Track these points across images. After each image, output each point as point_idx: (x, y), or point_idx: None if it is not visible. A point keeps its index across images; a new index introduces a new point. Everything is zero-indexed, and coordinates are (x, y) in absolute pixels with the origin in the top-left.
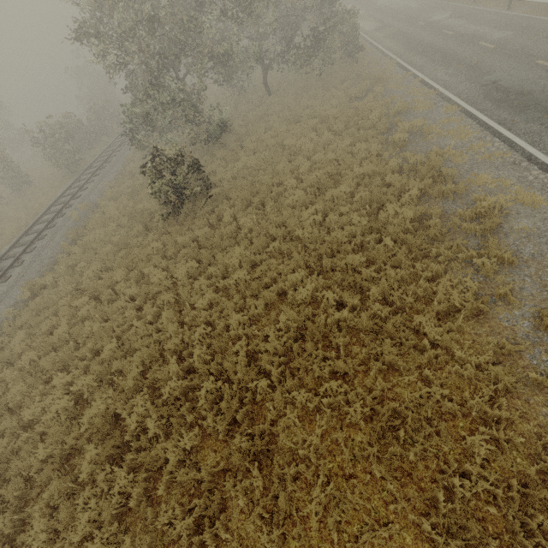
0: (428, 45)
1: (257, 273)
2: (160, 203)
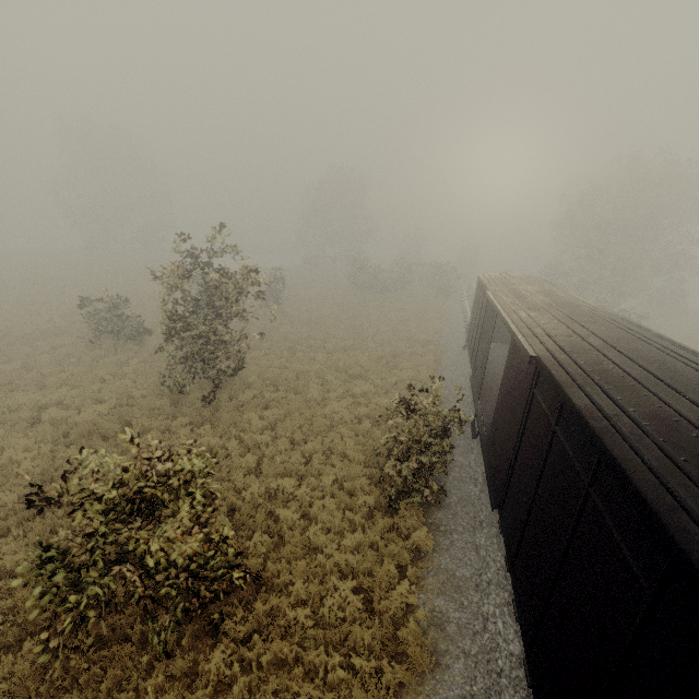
0: None
1: None
2: None
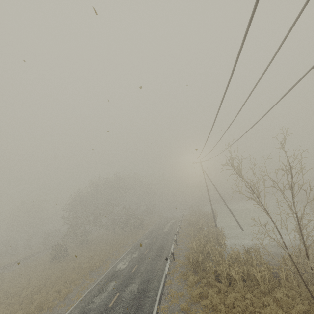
0: (155, 229)
1: (49, 273)
2: (50, 256)
